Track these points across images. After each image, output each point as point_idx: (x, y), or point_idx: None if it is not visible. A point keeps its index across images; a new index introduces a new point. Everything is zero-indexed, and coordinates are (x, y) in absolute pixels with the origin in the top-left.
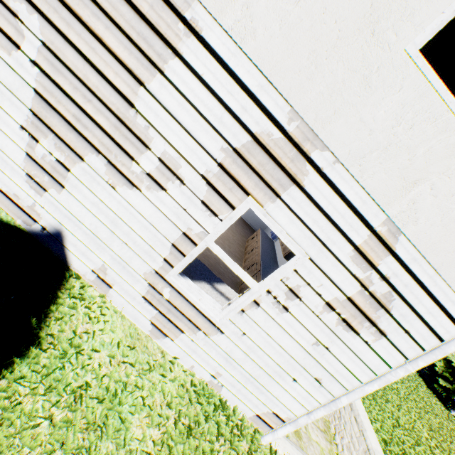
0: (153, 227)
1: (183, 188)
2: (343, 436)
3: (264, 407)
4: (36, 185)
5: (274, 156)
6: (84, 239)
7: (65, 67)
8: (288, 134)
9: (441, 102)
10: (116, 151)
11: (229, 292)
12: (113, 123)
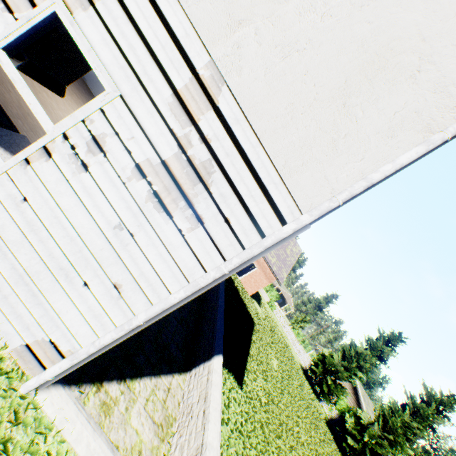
0: None
1: None
2: (183, 433)
3: (40, 330)
4: None
5: None
6: None
7: None
8: None
9: None
10: None
11: None
12: None
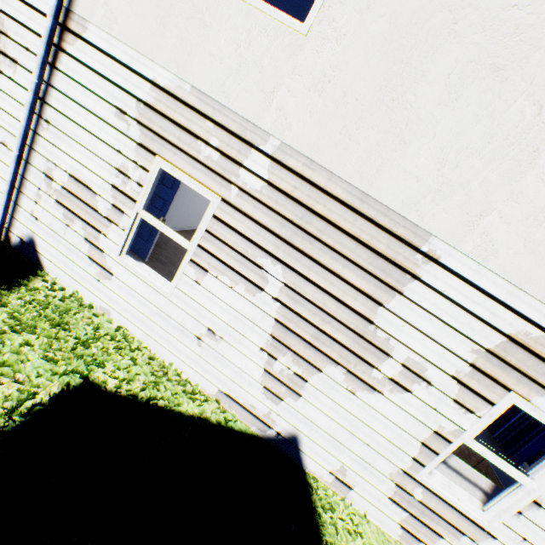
0: (397, 427)
1: (430, 388)
2: None
3: None
4: (272, 395)
5: (535, 352)
6: (321, 441)
7: (304, 299)
8: None
9: None
10: (354, 361)
11: (459, 466)
12: (351, 338)
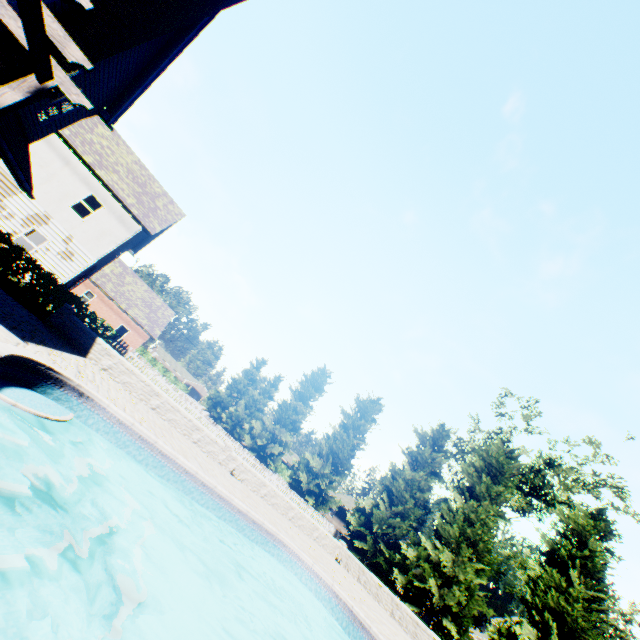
0: (5, 229)
1: (16, 221)
2: None
3: None
4: None
5: (42, 218)
6: None
7: None
8: (45, 215)
9: (77, 216)
10: None
11: None
12: None
